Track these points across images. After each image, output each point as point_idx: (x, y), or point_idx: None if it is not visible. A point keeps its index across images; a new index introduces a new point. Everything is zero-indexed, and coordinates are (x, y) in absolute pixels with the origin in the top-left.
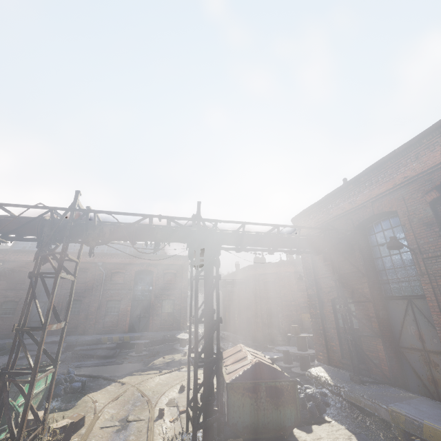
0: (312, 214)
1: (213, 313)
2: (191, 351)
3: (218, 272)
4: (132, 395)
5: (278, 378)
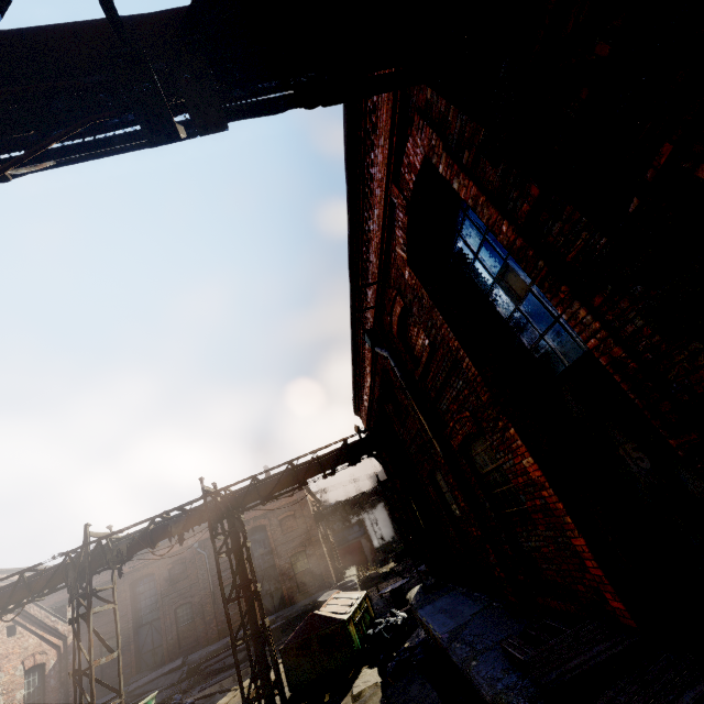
0: (360, 407)
1: (248, 584)
2: (245, 629)
3: (244, 539)
4: (239, 699)
5: (327, 624)
